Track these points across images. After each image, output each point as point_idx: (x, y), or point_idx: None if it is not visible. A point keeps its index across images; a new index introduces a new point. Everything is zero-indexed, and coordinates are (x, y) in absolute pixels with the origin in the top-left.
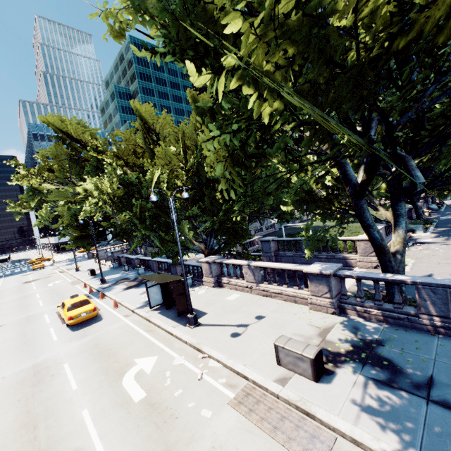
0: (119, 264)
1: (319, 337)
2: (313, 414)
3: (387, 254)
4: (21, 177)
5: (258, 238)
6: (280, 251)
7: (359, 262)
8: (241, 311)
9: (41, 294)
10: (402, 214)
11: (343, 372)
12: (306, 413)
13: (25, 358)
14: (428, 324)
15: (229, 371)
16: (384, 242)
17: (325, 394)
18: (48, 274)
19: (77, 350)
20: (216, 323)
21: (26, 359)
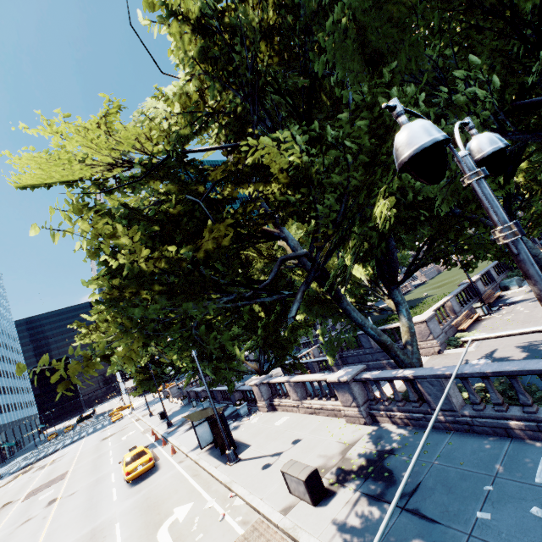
0: (190, 400)
1: (340, 455)
2: (298, 540)
3: (390, 348)
4: (83, 336)
5: None
6: (344, 352)
7: (421, 349)
8: (282, 436)
9: (114, 450)
10: (399, 302)
11: (343, 491)
12: (294, 540)
13: (87, 523)
14: (441, 421)
15: (249, 507)
16: (383, 337)
17: (316, 518)
18: (125, 425)
19: (130, 507)
20: (254, 456)
21: (87, 523)
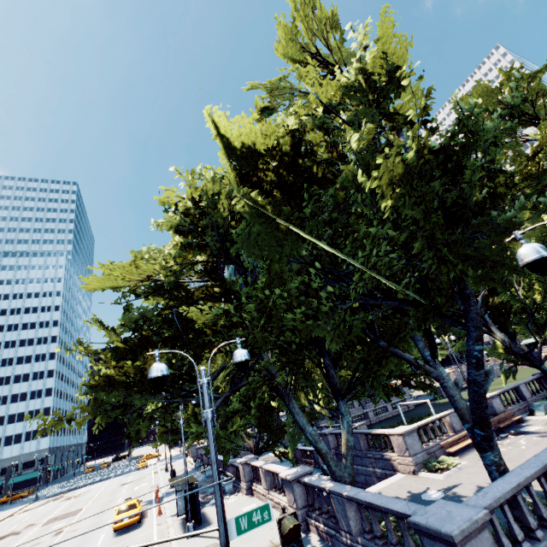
0: (202, 463)
1: None
2: None
3: (324, 457)
4: None
5: (359, 425)
6: (339, 448)
7: (399, 464)
8: None
9: (123, 498)
10: (343, 413)
11: None
12: None
13: None
14: (344, 542)
15: None
16: (319, 445)
17: None
18: (144, 475)
19: None
20: (208, 535)
21: None
